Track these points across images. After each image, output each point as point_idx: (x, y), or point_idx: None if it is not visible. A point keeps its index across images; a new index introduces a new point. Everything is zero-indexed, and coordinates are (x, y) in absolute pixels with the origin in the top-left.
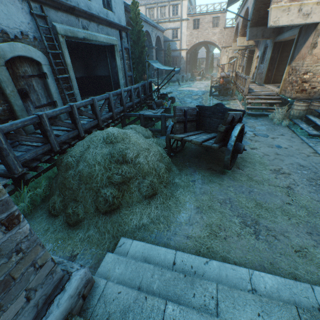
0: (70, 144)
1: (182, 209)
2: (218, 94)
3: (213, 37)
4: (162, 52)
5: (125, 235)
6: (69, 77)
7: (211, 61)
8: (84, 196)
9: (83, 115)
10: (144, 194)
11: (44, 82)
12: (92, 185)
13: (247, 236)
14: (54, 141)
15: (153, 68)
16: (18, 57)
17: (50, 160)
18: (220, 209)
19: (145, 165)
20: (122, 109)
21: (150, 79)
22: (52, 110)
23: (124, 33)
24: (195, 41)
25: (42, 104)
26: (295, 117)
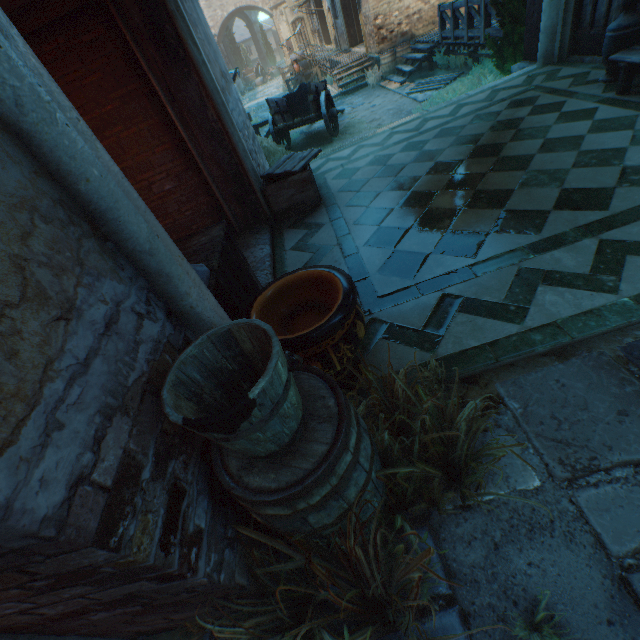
0: None
1: None
2: None
3: None
4: None
5: None
6: None
7: (264, 40)
8: None
9: None
10: None
11: None
12: None
13: None
14: None
15: None
16: None
17: None
18: None
19: (270, 148)
20: None
21: None
22: None
23: None
24: (222, 14)
25: None
26: (388, 74)
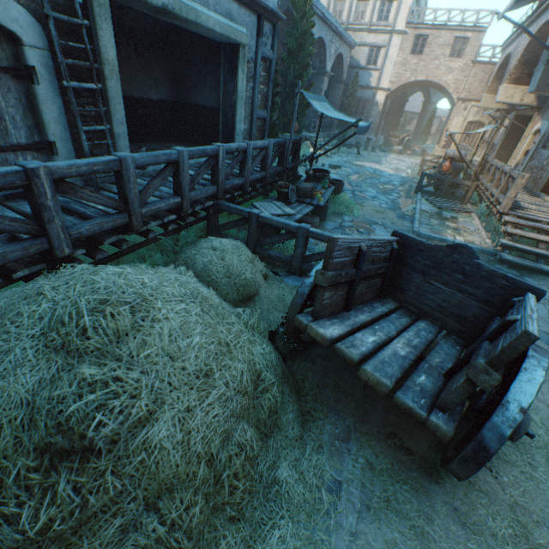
0: (11, 277)
1: None
2: (433, 192)
3: (446, 76)
4: (341, 87)
5: None
6: (104, 92)
7: (429, 121)
8: None
9: (80, 198)
10: None
11: (27, 89)
12: None
13: None
14: None
15: (317, 113)
16: None
17: None
18: None
19: (172, 450)
20: (212, 191)
21: (307, 132)
22: None
23: (269, 24)
24: (409, 77)
25: (12, 144)
26: None
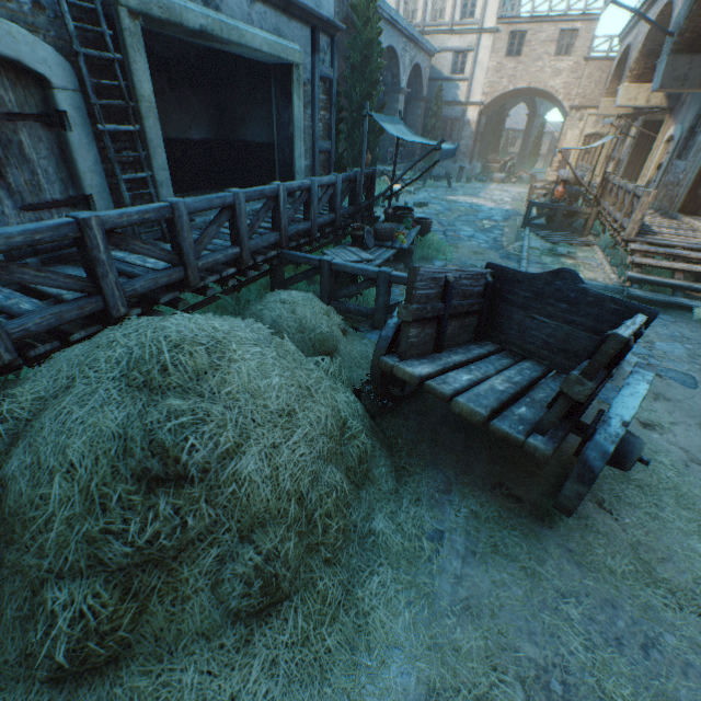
0: (68, 340)
1: (369, 685)
2: (545, 225)
3: (553, 80)
4: (422, 105)
5: None
6: (142, 134)
7: (537, 139)
8: None
9: (132, 251)
10: (232, 605)
11: (59, 138)
12: (23, 560)
13: None
14: None
15: (394, 141)
16: None
17: None
18: None
19: (262, 484)
20: (274, 239)
21: (383, 165)
22: None
23: (326, 37)
24: (507, 85)
25: (46, 201)
26: None
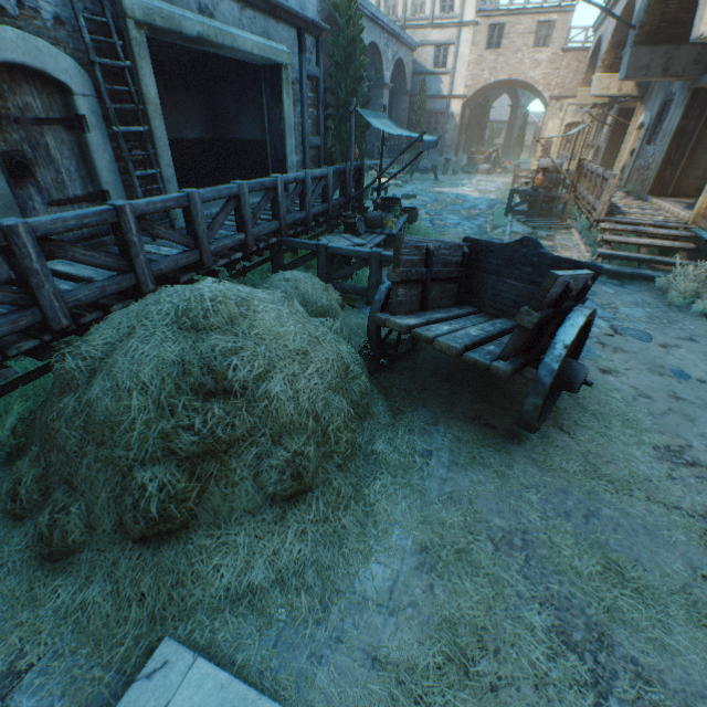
0: (108, 311)
1: (377, 546)
2: (527, 211)
3: (533, 72)
4: (406, 99)
5: (188, 618)
6: (150, 134)
7: (521, 129)
8: (91, 478)
9: (157, 235)
10: (270, 491)
11: (79, 139)
12: (114, 453)
13: (567, 694)
14: (54, 302)
15: (380, 136)
16: (6, 66)
17: (42, 351)
18: (492, 568)
19: (287, 402)
20: (274, 227)
21: (370, 160)
22: (52, 216)
23: (312, 38)
24: (488, 77)
25: (69, 197)
26: None
